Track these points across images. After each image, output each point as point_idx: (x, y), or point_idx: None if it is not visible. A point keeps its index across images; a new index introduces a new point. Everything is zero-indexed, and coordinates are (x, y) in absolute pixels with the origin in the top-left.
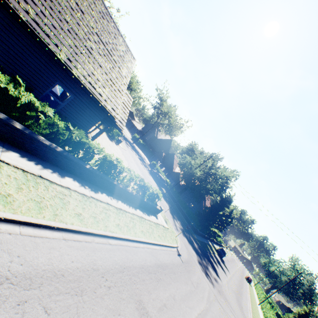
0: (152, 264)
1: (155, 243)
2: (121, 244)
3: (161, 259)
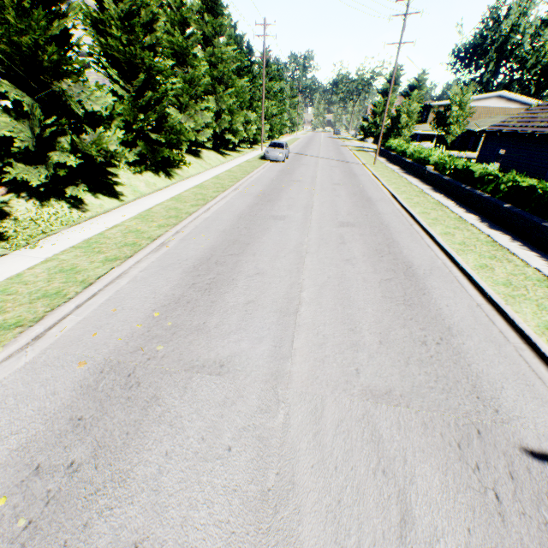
0: (407, 256)
1: (480, 285)
2: (419, 233)
3: (435, 284)
